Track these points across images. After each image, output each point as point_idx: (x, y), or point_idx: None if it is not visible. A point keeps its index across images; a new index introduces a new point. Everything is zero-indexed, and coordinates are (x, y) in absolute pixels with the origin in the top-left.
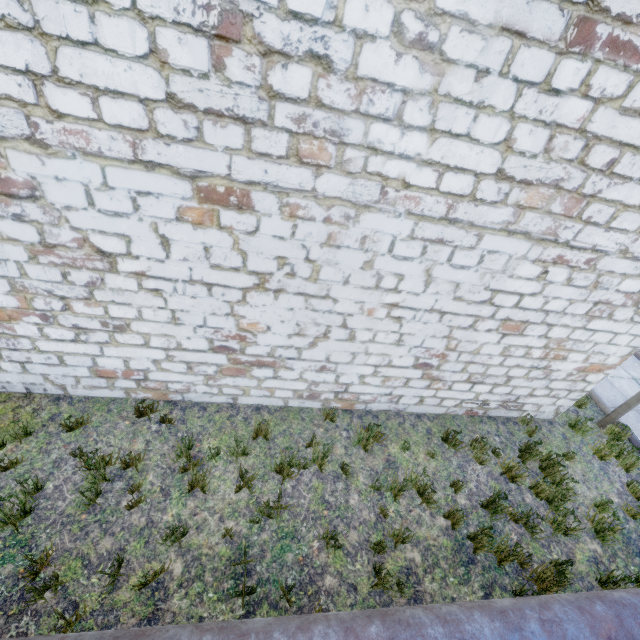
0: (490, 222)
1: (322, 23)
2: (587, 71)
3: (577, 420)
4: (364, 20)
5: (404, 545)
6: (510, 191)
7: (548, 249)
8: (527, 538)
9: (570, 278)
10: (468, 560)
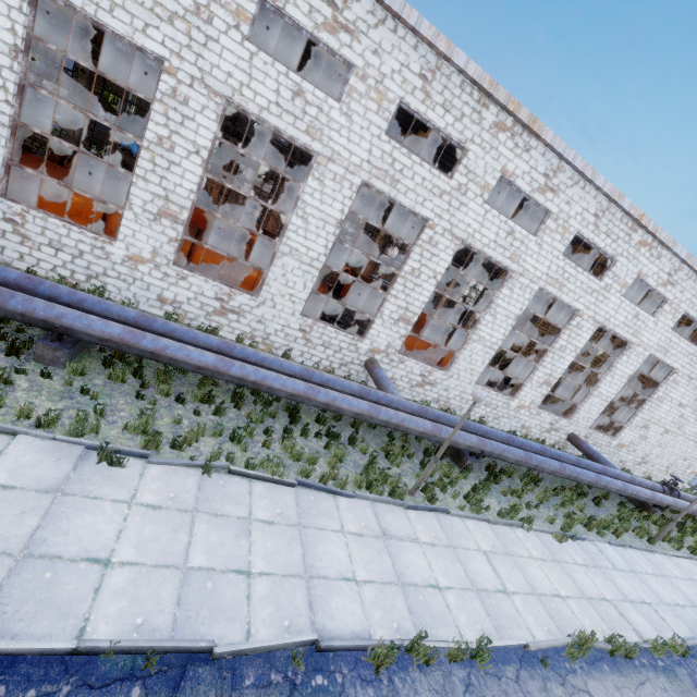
0: (691, 439)
1: (688, 416)
2: None
3: (686, 489)
4: (692, 416)
5: None
6: (695, 435)
7: (696, 444)
8: None
9: (696, 450)
10: None
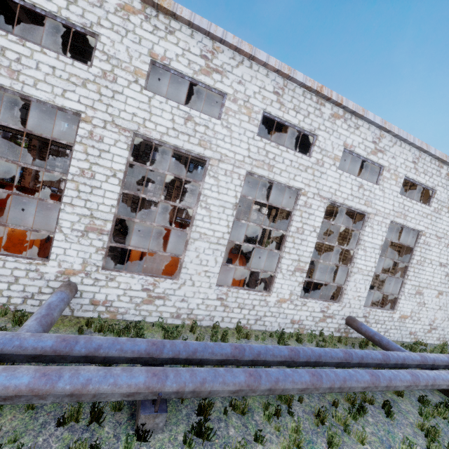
0: None
1: None
2: None
3: None
4: None
5: None
6: None
7: None
8: None
9: None
10: None
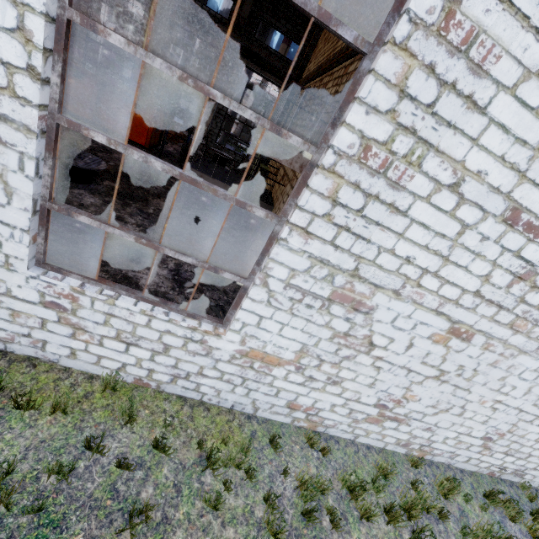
0: None
1: None
2: None
3: None
4: None
5: None
6: None
7: None
8: None
9: None
10: None
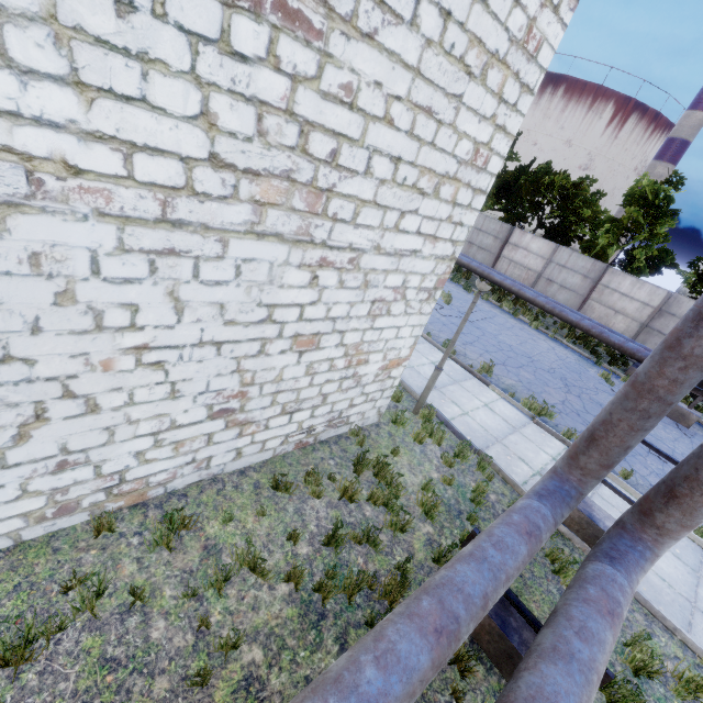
0: (229, 223)
1: None
2: (268, 37)
3: (396, 415)
4: None
5: (239, 650)
6: (238, 183)
7: (308, 251)
8: (372, 554)
9: (341, 280)
10: (318, 617)
